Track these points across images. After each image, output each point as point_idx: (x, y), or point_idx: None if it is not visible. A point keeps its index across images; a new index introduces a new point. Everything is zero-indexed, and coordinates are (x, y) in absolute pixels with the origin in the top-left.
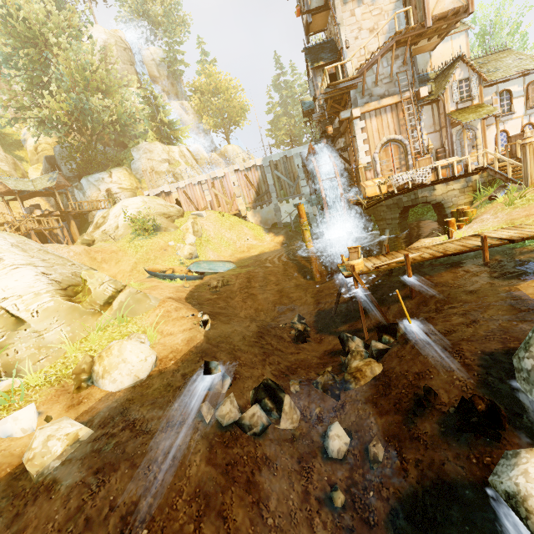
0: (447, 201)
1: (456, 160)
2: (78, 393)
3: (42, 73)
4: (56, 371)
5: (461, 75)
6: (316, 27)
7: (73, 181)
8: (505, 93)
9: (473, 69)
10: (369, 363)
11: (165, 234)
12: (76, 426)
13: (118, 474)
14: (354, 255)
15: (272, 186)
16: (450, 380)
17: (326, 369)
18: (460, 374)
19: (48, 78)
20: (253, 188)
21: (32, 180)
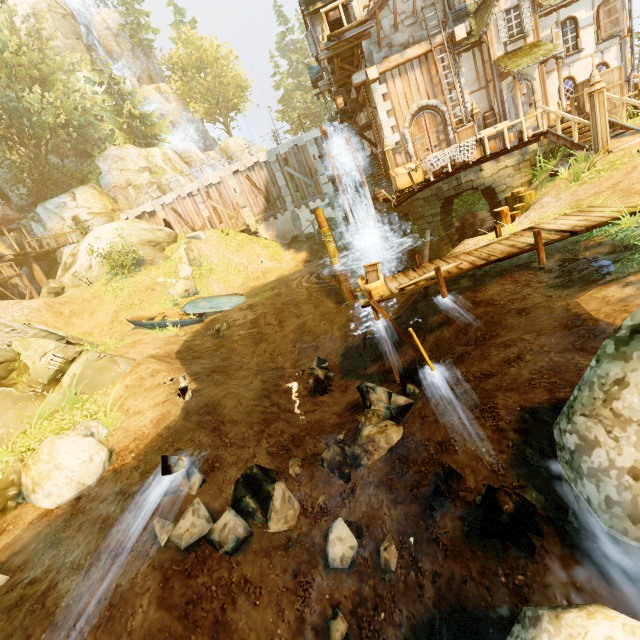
0: (499, 184)
1: (507, 126)
2: (2, 517)
3: None
4: None
5: (509, 2)
6: None
7: (29, 211)
8: (568, 23)
9: None
10: (383, 429)
11: (151, 268)
12: None
13: None
14: (372, 276)
15: (284, 188)
16: (478, 453)
17: (337, 437)
18: (491, 445)
19: None
20: (260, 194)
21: None
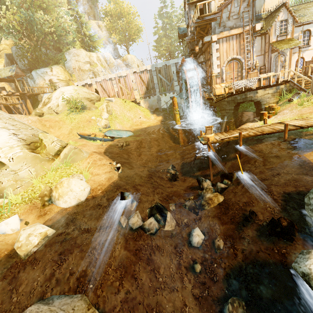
0: (263, 100)
1: (272, 75)
2: (43, 208)
3: None
4: (28, 195)
5: (283, 17)
6: None
7: (26, 72)
8: (307, 32)
9: (291, 13)
10: (216, 195)
11: (89, 111)
12: (45, 228)
13: (73, 255)
14: (208, 131)
15: (156, 84)
16: (264, 207)
17: (190, 197)
18: (271, 204)
19: None
20: (144, 85)
21: None
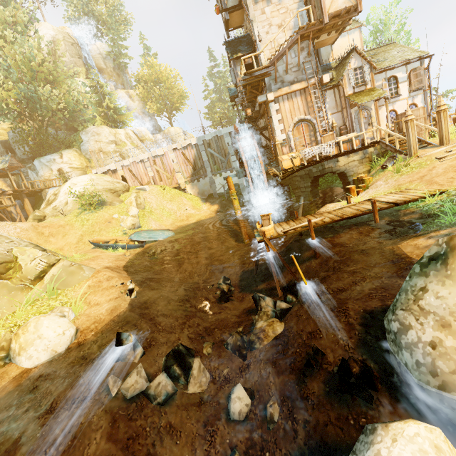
0: (349, 170)
1: (354, 136)
2: None
3: None
4: None
5: (356, 64)
6: (234, 24)
7: (28, 162)
8: (392, 79)
9: (365, 59)
10: (271, 323)
11: (110, 207)
12: None
13: None
14: (266, 222)
15: (206, 162)
16: (335, 339)
17: (238, 329)
18: (344, 333)
19: None
20: (190, 164)
21: None
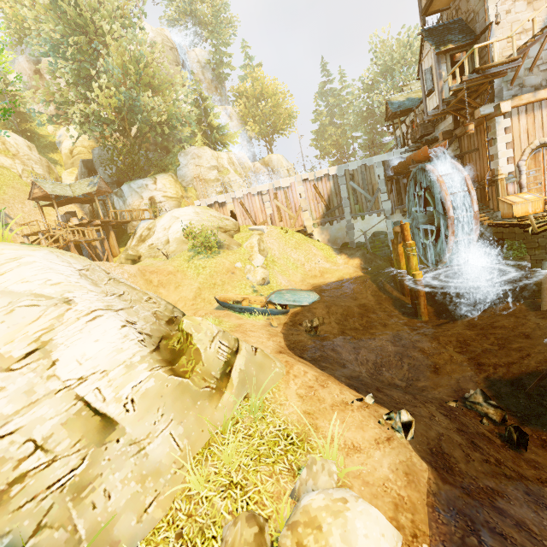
0: None
1: None
2: None
3: (91, 65)
4: (183, 542)
5: None
6: (437, 5)
7: (111, 187)
8: None
9: None
10: None
11: (229, 252)
12: None
13: None
14: None
15: (345, 199)
16: None
17: None
18: None
19: (96, 71)
20: (322, 201)
21: (70, 184)
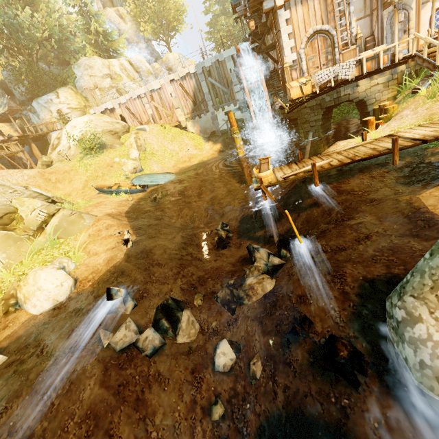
0: (370, 98)
1: (383, 49)
2: (5, 317)
3: None
4: None
5: None
6: None
7: (28, 104)
8: None
9: None
10: (261, 281)
11: (111, 151)
12: None
13: (20, 400)
14: (264, 166)
15: (207, 94)
16: (326, 308)
17: (229, 281)
18: (337, 303)
19: None
20: (189, 98)
21: None
